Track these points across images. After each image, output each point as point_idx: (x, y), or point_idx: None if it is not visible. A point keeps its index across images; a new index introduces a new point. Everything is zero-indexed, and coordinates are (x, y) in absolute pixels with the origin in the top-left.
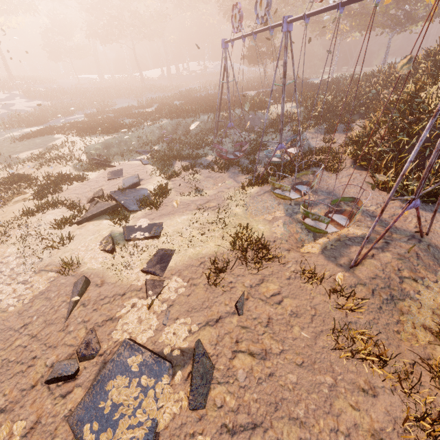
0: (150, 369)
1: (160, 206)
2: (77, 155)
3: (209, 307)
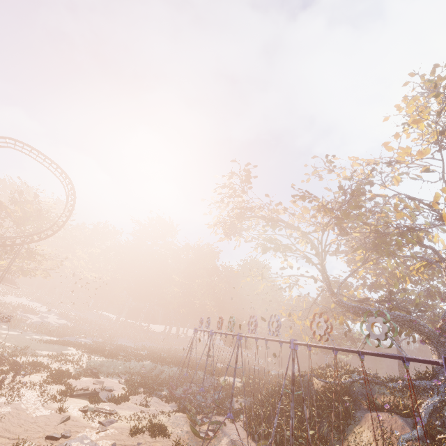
0: (91, 444)
1: (120, 404)
2: (81, 363)
3: (124, 441)
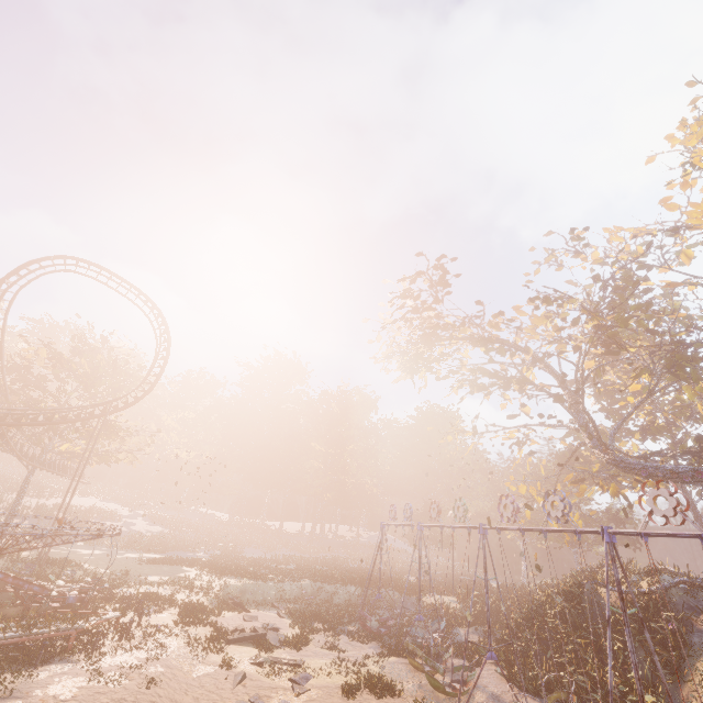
0: None
1: (301, 649)
2: (215, 590)
3: None
